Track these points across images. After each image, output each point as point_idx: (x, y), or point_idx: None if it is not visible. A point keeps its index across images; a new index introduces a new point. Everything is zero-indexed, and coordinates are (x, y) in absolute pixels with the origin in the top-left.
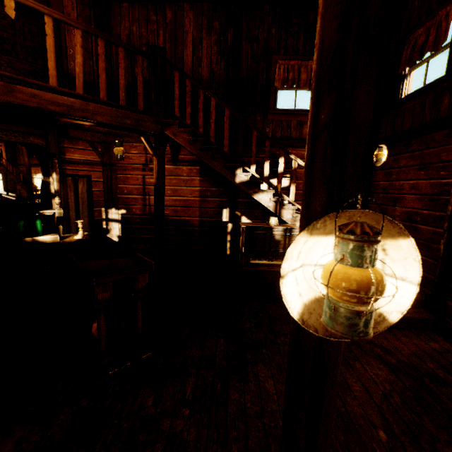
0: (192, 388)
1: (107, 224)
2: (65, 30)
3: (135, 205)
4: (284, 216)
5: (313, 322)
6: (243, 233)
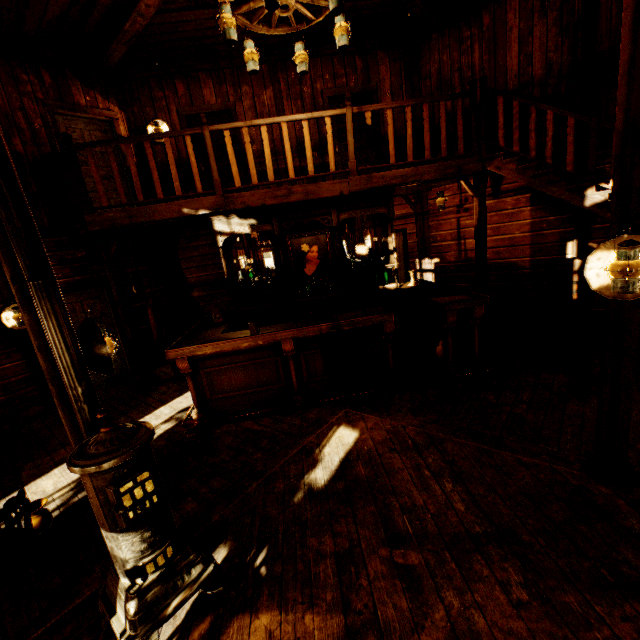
0: (528, 397)
1: (421, 275)
2: (381, 96)
3: (448, 252)
4: None
5: (606, 293)
6: None
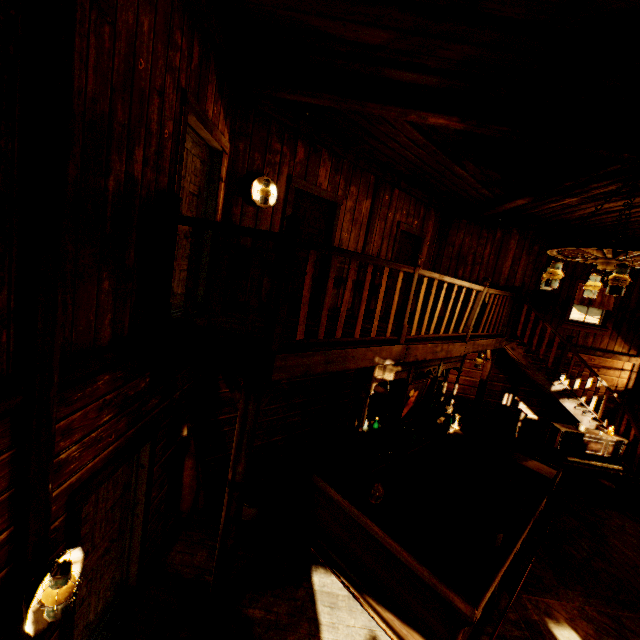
0: (587, 547)
1: None
2: (424, 243)
3: None
4: (582, 420)
5: None
6: (560, 434)
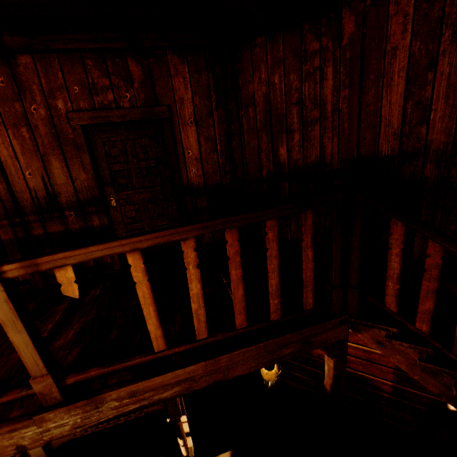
0: None
1: None
2: (179, 125)
3: None
4: None
5: None
6: None
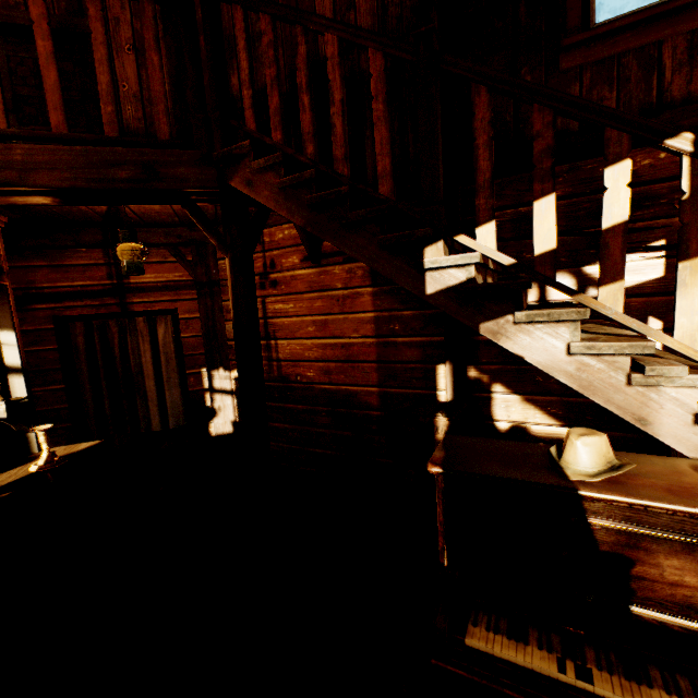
0: None
1: (212, 398)
2: (113, 50)
3: None
4: (646, 416)
5: None
6: (440, 494)
